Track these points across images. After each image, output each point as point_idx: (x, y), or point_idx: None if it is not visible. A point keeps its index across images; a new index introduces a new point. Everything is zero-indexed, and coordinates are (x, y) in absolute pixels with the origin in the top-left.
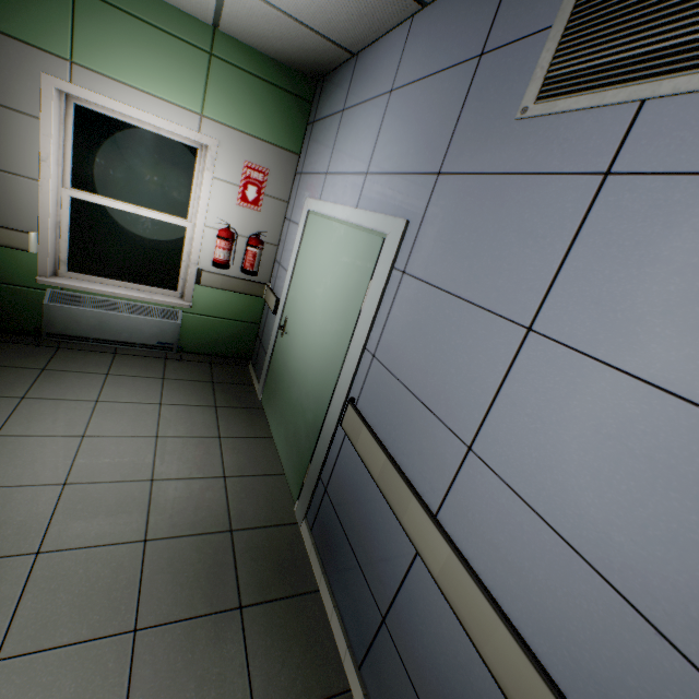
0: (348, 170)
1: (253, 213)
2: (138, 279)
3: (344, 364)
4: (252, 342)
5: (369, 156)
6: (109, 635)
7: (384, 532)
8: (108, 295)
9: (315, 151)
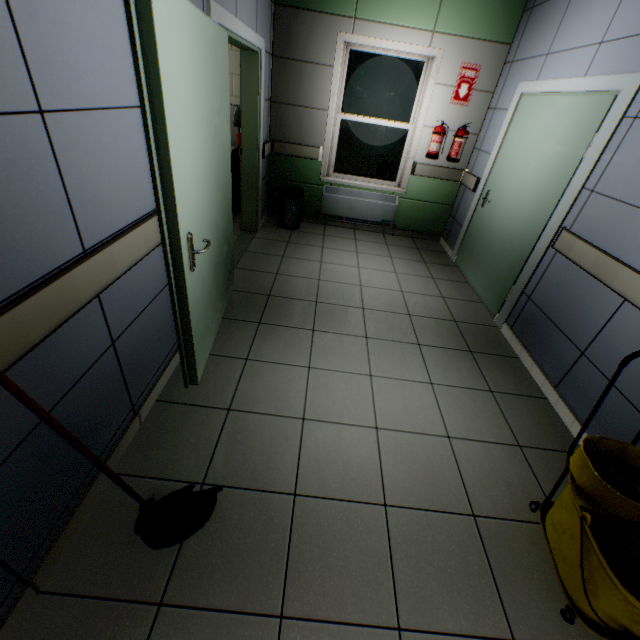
0: (576, 45)
1: (461, 109)
2: (371, 175)
3: (558, 205)
4: (444, 221)
5: (605, 26)
6: (407, 343)
7: (589, 303)
8: (354, 187)
9: (532, 36)
